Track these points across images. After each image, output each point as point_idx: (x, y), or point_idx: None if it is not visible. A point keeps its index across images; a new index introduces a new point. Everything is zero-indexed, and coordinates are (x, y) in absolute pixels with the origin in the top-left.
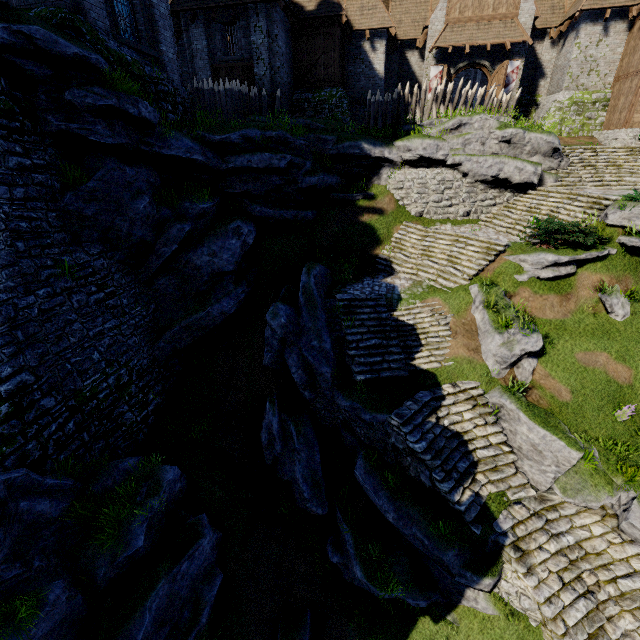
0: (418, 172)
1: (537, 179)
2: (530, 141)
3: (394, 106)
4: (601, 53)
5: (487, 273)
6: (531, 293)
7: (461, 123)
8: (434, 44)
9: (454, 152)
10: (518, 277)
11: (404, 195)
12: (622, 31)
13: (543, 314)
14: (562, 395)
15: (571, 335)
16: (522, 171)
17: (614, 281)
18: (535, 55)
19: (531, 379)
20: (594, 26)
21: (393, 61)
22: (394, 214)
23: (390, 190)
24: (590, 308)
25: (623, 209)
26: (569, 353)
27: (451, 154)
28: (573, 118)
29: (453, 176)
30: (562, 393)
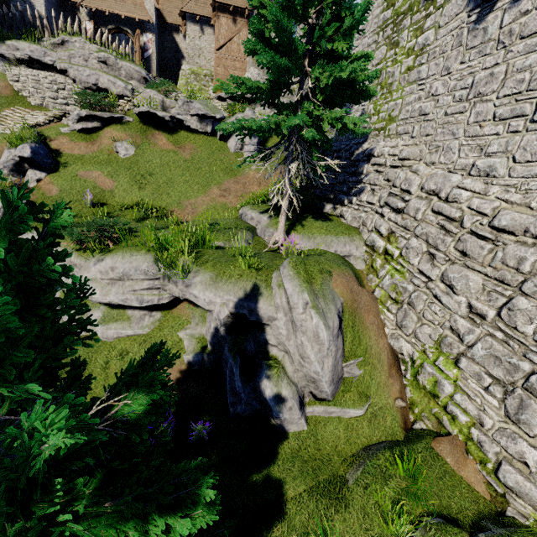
0: (33, 71)
1: (130, 94)
2: (123, 67)
3: (16, 20)
4: (203, 45)
5: (44, 128)
6: (69, 140)
7: (64, 40)
8: (81, 2)
9: (61, 61)
10: (61, 129)
11: (21, 87)
12: (212, 34)
13: (72, 152)
14: (52, 192)
15: (83, 163)
16: (116, 85)
17: (128, 137)
18: (176, 42)
19: (36, 185)
20: (195, 26)
21: (67, 16)
22: (9, 100)
23: (8, 82)
24: (107, 150)
25: (137, 94)
26: (75, 171)
27: (59, 62)
28: (195, 83)
29: (65, 80)
30: (53, 191)
